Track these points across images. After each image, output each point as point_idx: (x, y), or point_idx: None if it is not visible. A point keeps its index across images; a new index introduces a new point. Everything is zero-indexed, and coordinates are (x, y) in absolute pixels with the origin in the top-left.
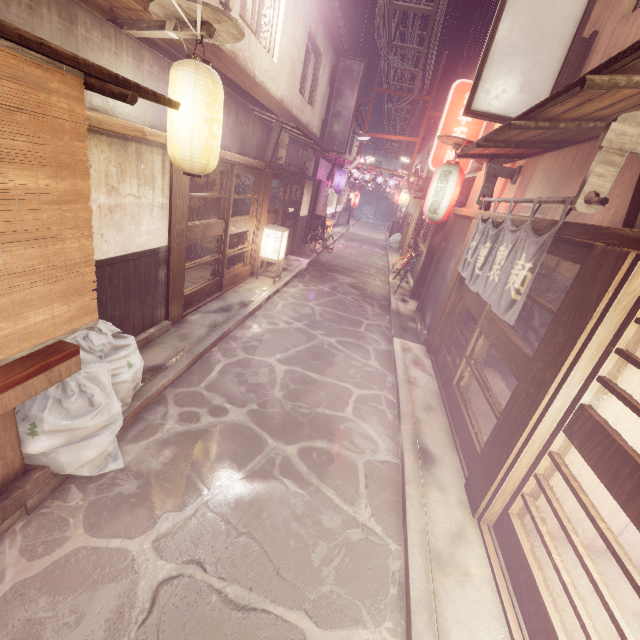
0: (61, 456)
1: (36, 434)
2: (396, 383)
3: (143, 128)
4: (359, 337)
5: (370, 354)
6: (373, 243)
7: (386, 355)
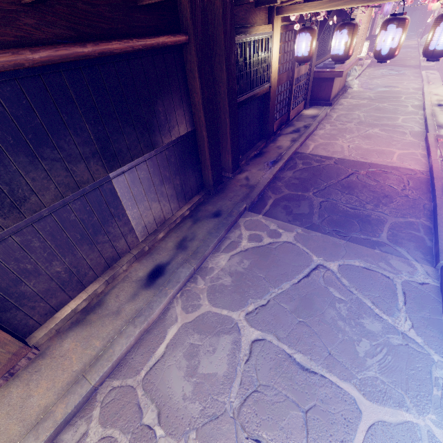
0: (350, 83)
1: (349, 77)
2: (422, 79)
3: (354, 13)
4: (405, 75)
5: (410, 77)
6: (406, 47)
7: (417, 76)
